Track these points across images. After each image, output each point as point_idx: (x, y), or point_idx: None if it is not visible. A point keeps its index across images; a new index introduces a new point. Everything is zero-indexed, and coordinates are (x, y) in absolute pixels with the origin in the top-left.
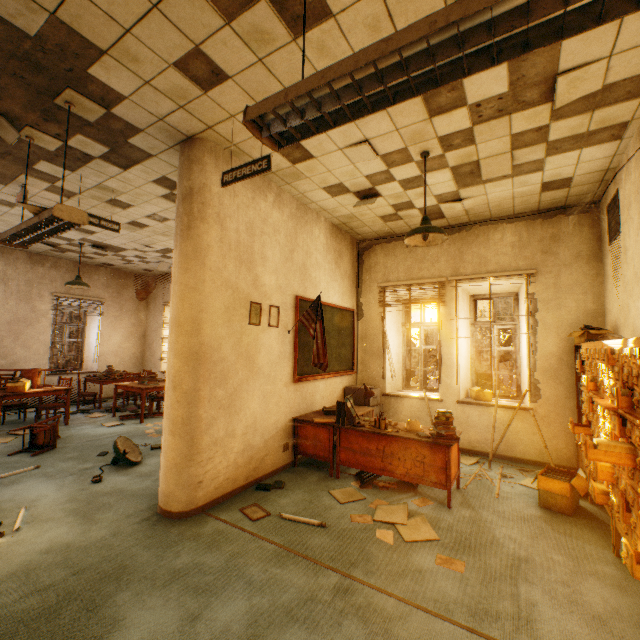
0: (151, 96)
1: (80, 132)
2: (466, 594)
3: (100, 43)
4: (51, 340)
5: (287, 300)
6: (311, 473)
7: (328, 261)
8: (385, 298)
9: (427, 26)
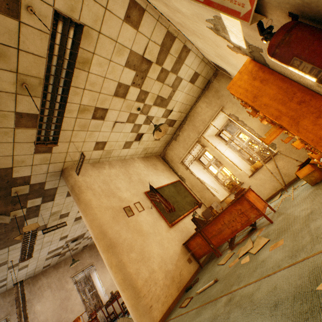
0: (37, 168)
1: (28, 199)
2: (286, 251)
3: (9, 166)
4: (82, 300)
5: (141, 197)
6: (209, 264)
7: (150, 171)
8: (186, 165)
9: (44, 81)
